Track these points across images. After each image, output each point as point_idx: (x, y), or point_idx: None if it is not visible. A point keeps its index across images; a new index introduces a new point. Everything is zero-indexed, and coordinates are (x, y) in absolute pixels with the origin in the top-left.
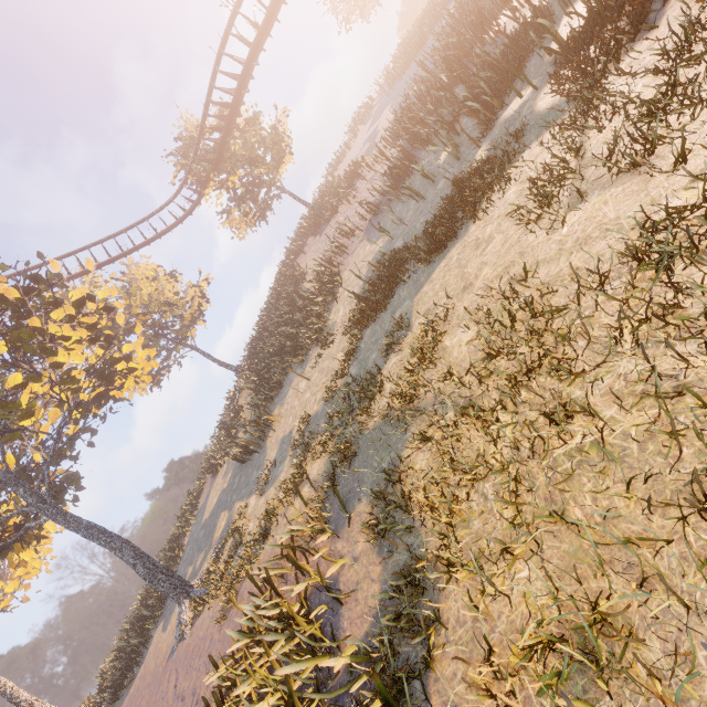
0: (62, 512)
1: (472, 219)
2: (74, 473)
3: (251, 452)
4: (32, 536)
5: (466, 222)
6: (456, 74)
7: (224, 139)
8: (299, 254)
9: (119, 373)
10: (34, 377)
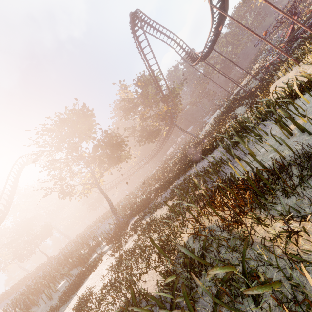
0: None
1: (89, 276)
2: None
3: None
4: None
5: (86, 278)
6: (67, 261)
7: None
8: None
9: None
10: None
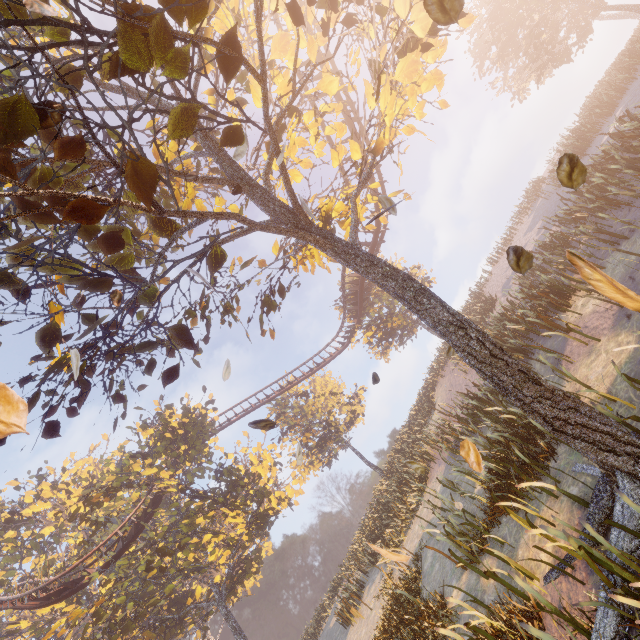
0: (229, 614)
1: None
2: (259, 548)
3: (349, 612)
4: (229, 598)
5: None
6: None
7: (360, 308)
8: (443, 367)
9: (279, 498)
10: (216, 535)
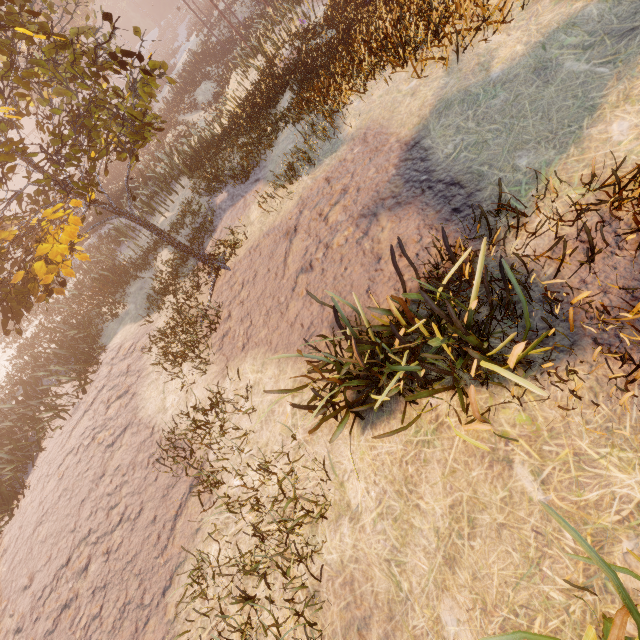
0: None
1: None
2: None
3: None
4: None
5: None
6: None
7: None
8: None
9: None
10: None
